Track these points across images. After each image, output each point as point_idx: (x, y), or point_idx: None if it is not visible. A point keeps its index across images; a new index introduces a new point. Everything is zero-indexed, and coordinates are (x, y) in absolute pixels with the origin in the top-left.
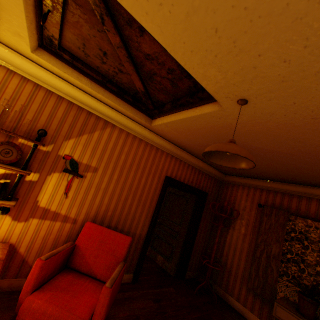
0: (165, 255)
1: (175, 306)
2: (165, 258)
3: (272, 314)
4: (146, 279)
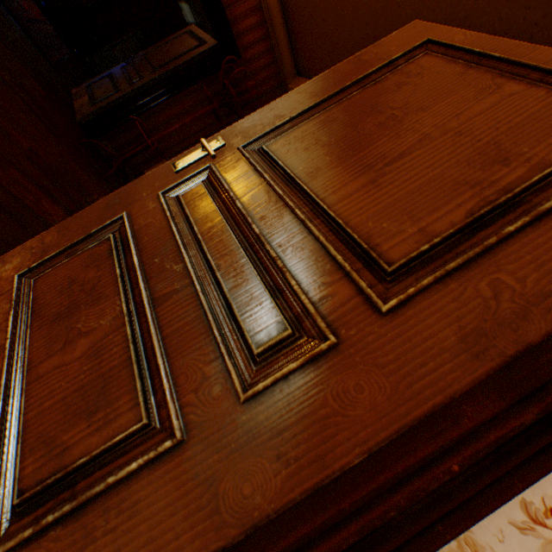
0: (95, 98)
1: (0, 60)
2: (91, 101)
3: (145, 172)
4: (4, 35)
